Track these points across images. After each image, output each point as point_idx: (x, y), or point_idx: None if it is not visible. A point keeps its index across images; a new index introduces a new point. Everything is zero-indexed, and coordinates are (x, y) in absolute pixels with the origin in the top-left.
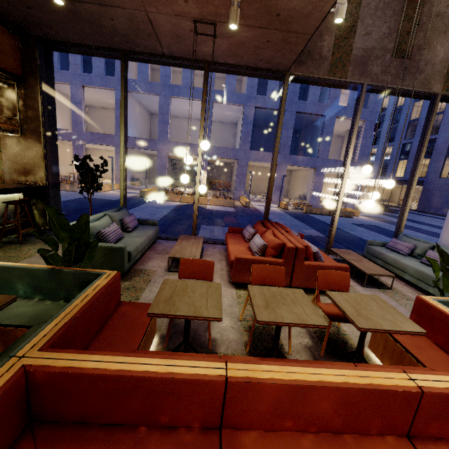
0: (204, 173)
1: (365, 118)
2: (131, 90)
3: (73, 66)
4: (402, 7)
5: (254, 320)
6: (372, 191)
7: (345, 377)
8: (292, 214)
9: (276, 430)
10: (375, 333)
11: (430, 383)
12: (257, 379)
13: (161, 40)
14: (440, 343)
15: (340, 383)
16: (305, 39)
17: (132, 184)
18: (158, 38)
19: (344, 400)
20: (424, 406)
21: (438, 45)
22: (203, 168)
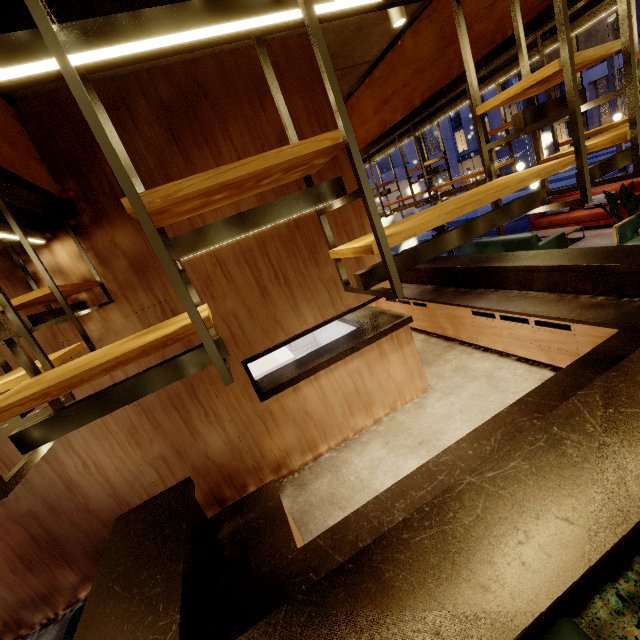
0: None
1: None
2: None
3: None
4: None
5: None
6: None
7: None
8: None
9: None
10: None
11: None
12: None
13: None
14: None
15: None
16: None
17: None
18: None
19: None
20: None
21: None
22: None
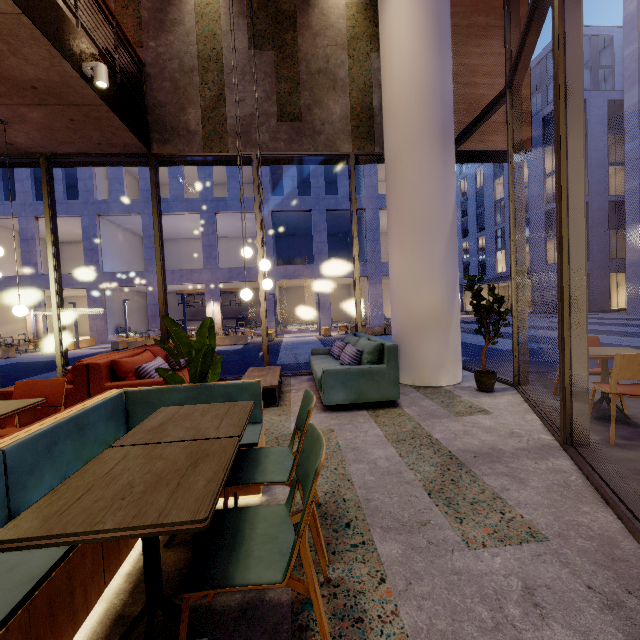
0: (216, 306)
1: None
2: (103, 214)
3: (21, 194)
4: (274, 68)
5: None
6: (245, 277)
7: None
8: (327, 340)
9: None
10: None
11: None
12: None
13: None
14: None
15: None
16: (108, 111)
17: (119, 337)
18: None
19: None
20: None
21: (330, 102)
22: (214, 299)
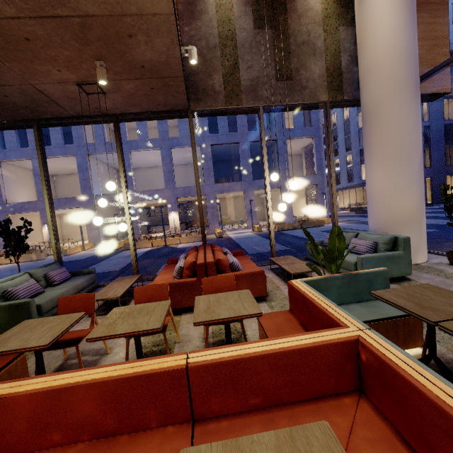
0: (176, 214)
1: (313, 134)
2: (91, 153)
3: (32, 142)
4: (272, 42)
5: (126, 344)
6: (281, 195)
7: (114, 371)
8: (264, 235)
9: (45, 448)
10: (259, 328)
11: (203, 357)
12: (8, 394)
13: (61, 105)
14: (303, 322)
15: (101, 378)
16: (181, 81)
17: (107, 240)
18: (58, 103)
19: (106, 395)
20: (195, 383)
21: (312, 65)
22: (174, 210)
